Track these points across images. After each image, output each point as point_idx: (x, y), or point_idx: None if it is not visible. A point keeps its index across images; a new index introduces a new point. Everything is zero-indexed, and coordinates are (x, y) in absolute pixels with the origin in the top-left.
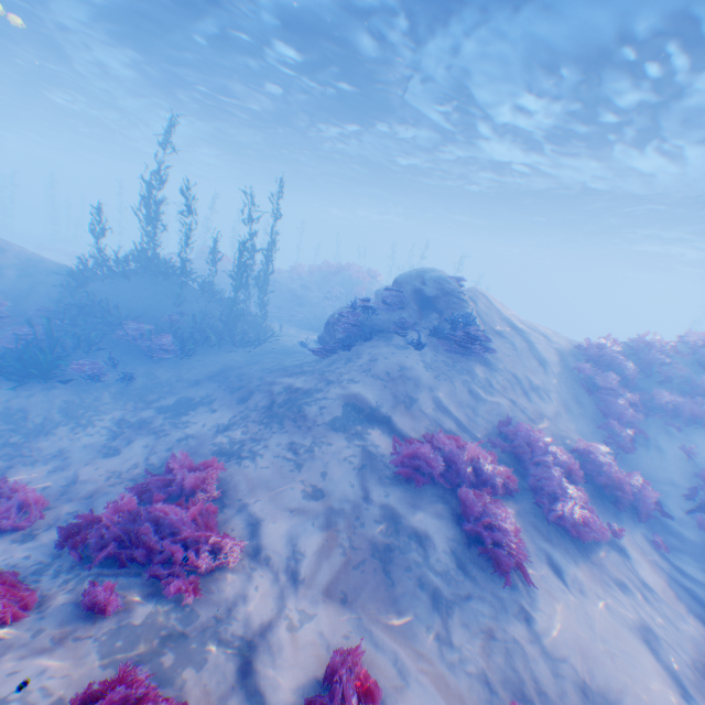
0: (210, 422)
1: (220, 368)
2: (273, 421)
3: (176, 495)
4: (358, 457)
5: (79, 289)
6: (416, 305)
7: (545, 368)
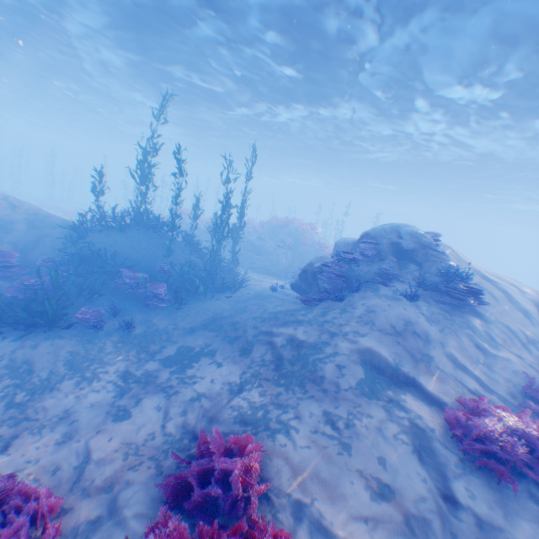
0: (218, 377)
1: (211, 314)
2: (289, 380)
3: (223, 500)
4: (409, 435)
5: (80, 240)
6: (393, 257)
7: (530, 318)
